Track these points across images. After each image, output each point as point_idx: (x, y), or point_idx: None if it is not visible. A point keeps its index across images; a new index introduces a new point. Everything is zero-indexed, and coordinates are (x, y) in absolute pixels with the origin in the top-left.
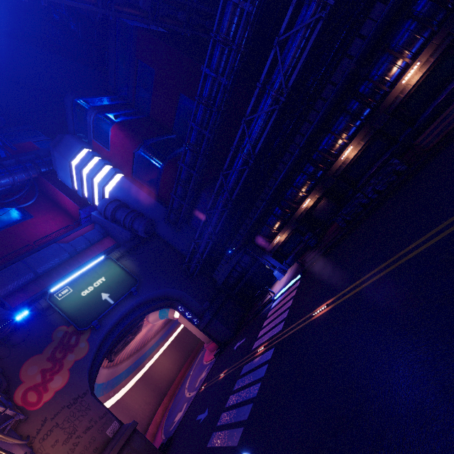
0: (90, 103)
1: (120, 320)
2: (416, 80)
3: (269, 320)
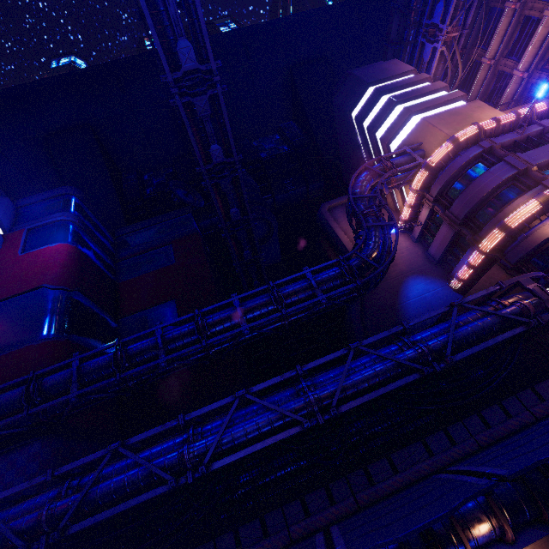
0: (82, 213)
1: None
2: None
3: None
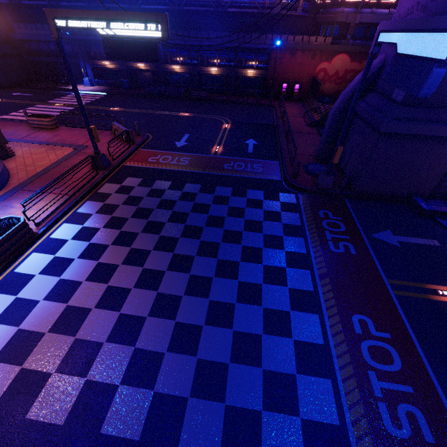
0: None
1: None
2: (213, 73)
3: (69, 98)
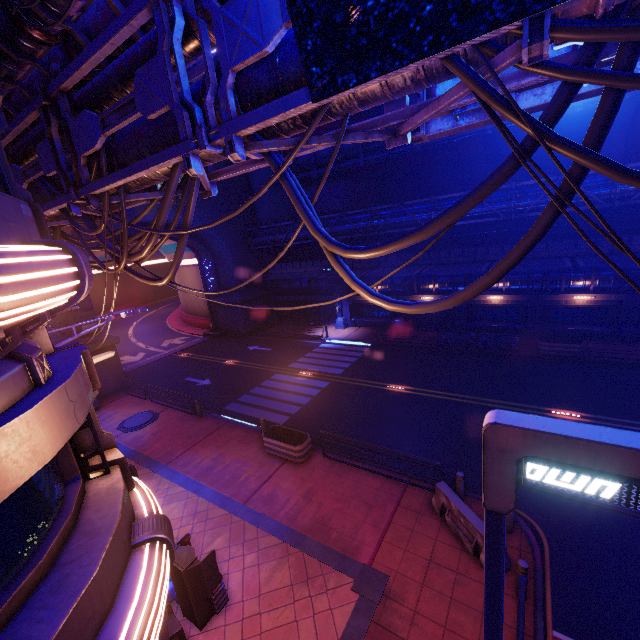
0: None
1: (145, 222)
2: (580, 304)
3: (317, 355)
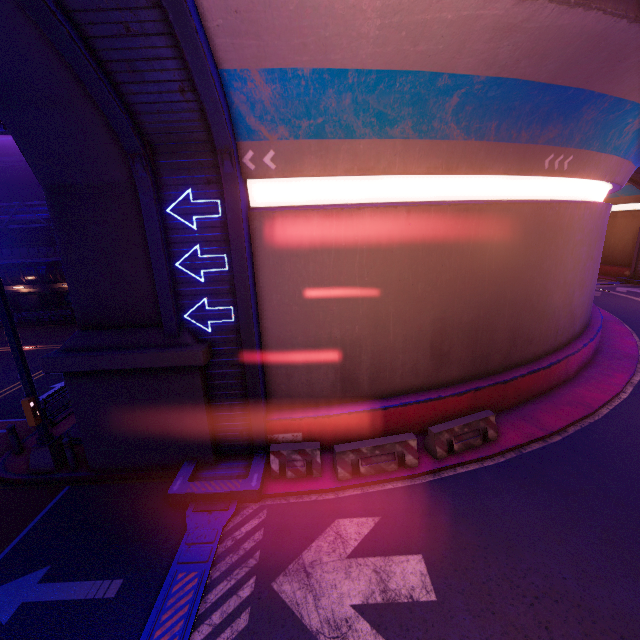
0: None
1: None
2: None
3: None
